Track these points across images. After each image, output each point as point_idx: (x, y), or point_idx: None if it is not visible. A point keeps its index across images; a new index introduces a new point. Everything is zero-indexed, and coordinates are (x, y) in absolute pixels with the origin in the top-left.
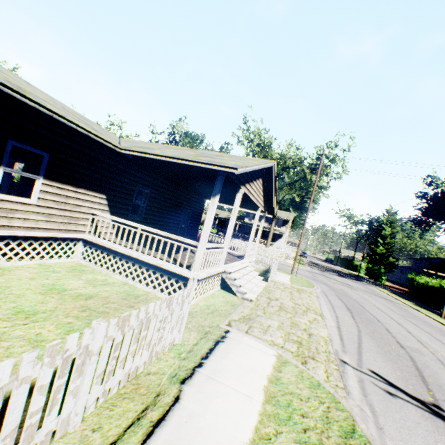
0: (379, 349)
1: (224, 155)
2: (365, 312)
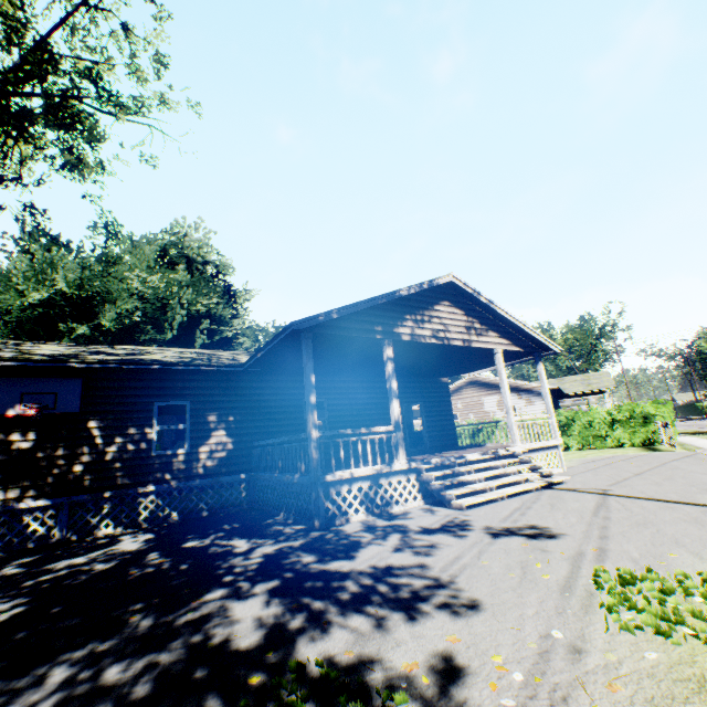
0: (698, 427)
1: (582, 377)
2: (698, 425)
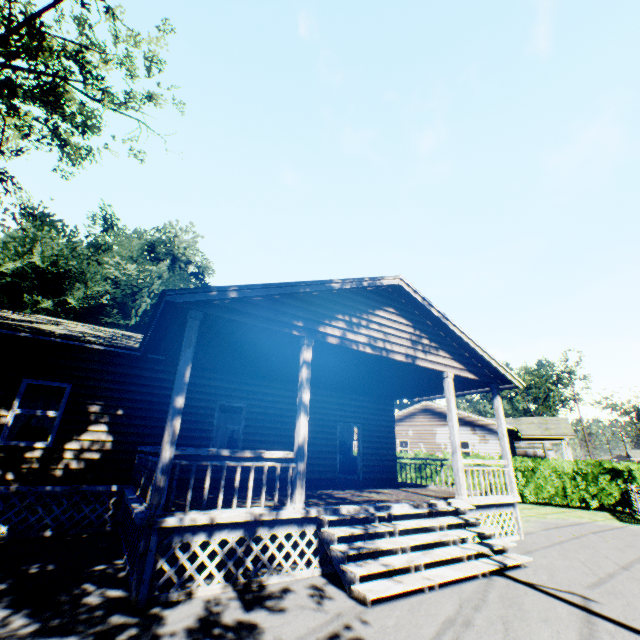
0: None
1: (539, 420)
2: None
